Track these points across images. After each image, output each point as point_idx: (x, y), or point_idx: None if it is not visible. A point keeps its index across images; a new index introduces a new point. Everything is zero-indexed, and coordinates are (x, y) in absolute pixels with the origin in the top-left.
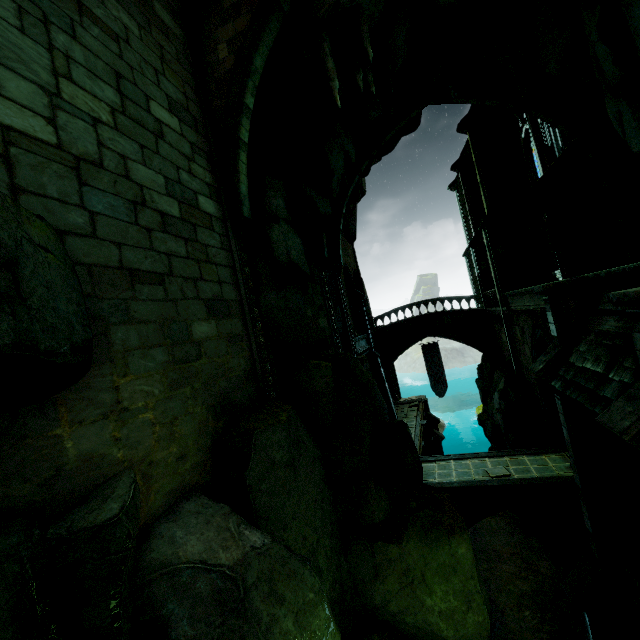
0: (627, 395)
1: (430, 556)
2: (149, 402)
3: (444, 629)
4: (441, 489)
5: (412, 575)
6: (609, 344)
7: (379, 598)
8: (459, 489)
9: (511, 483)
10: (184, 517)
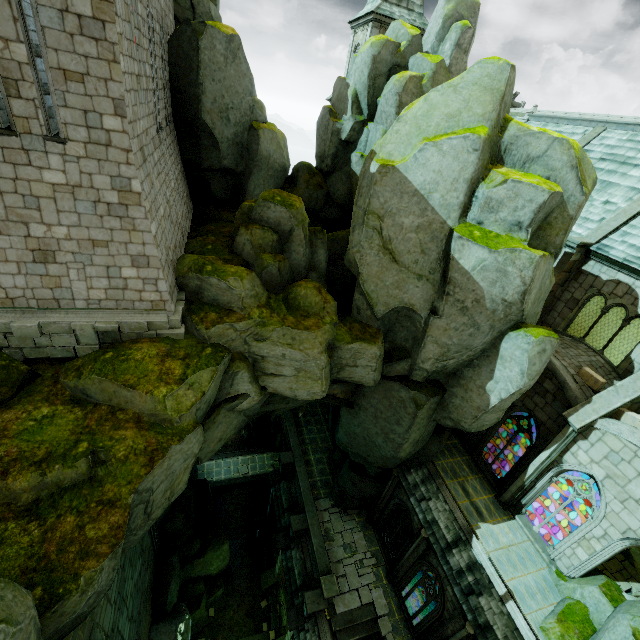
0: (285, 532)
1: (214, 555)
2: (144, 629)
3: (215, 572)
4: (216, 486)
5: (207, 564)
6: (290, 499)
7: (193, 574)
8: (225, 485)
9: (248, 480)
10: (154, 639)
